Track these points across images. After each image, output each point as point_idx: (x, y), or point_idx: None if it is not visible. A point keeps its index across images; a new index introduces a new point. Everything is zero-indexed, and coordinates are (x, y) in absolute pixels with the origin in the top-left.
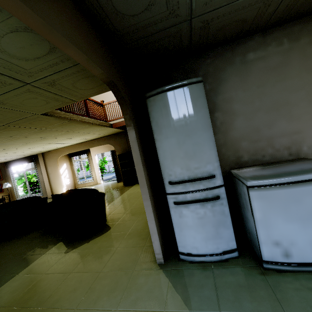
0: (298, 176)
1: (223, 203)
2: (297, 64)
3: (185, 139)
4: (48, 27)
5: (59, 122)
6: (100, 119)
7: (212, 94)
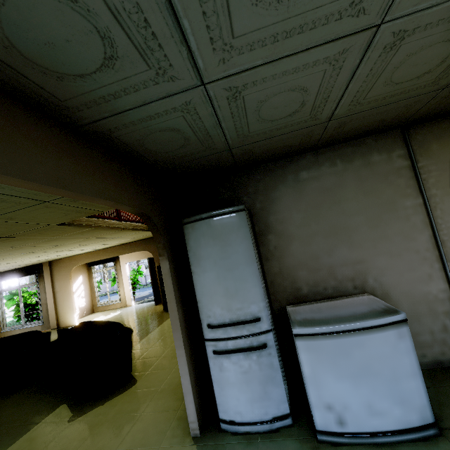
0: (343, 324)
1: (271, 353)
2: (352, 186)
3: (226, 274)
4: (78, 194)
5: (79, 230)
6: (135, 220)
7: (264, 214)
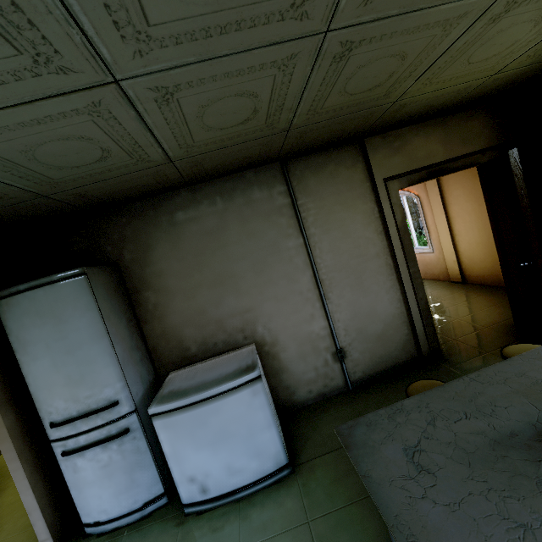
0: (198, 394)
1: (136, 436)
2: (235, 228)
3: (66, 358)
4: None
5: None
6: None
7: (136, 267)
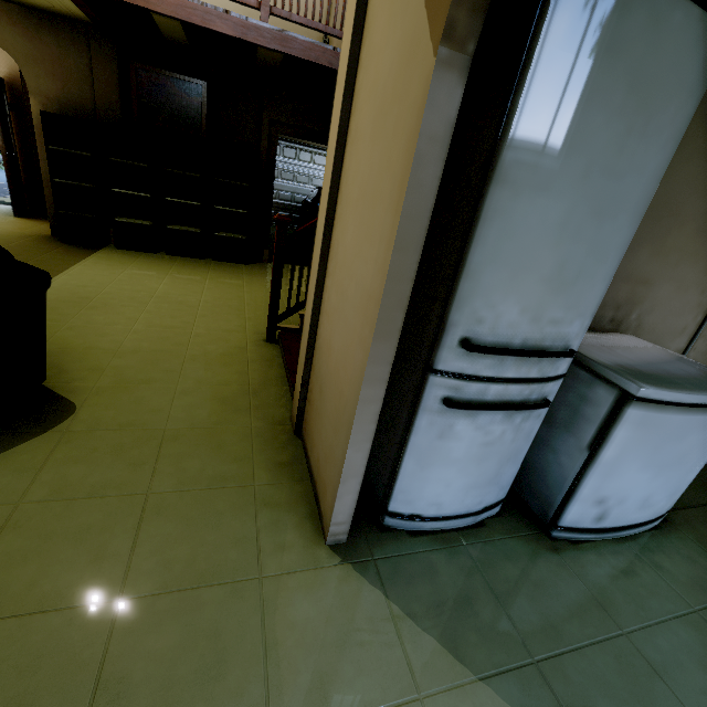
0: None
1: (541, 414)
2: None
3: (586, 224)
4: None
5: None
6: None
7: None
